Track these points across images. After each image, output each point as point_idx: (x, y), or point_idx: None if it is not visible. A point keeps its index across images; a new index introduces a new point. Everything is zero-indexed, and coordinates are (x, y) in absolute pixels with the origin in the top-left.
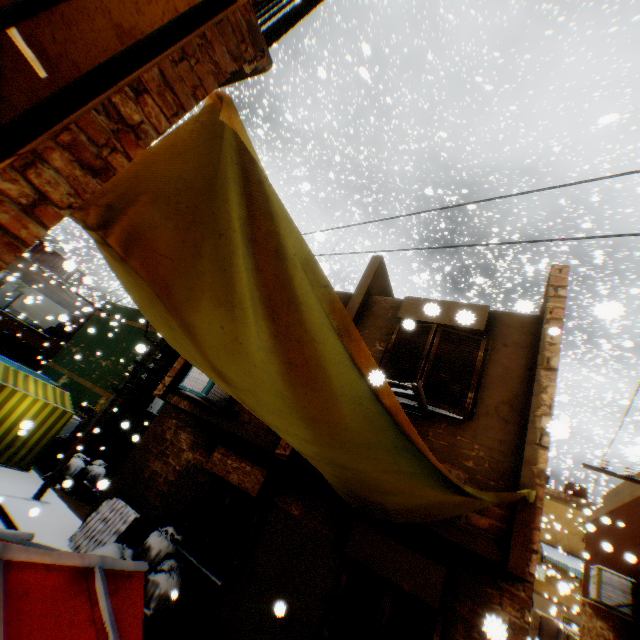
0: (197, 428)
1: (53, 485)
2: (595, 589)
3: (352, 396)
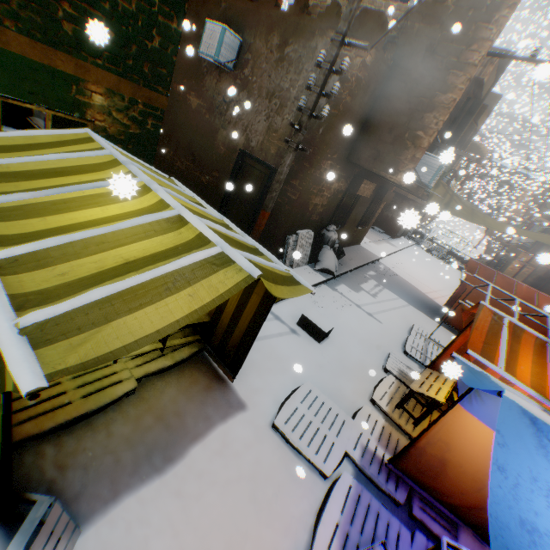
0: (343, 164)
1: None
2: None
3: None
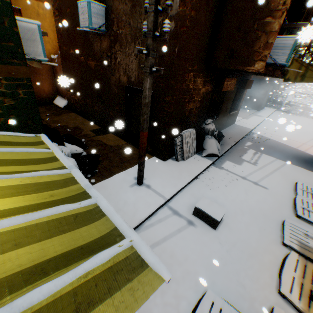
0: (205, 72)
1: None
2: None
3: None
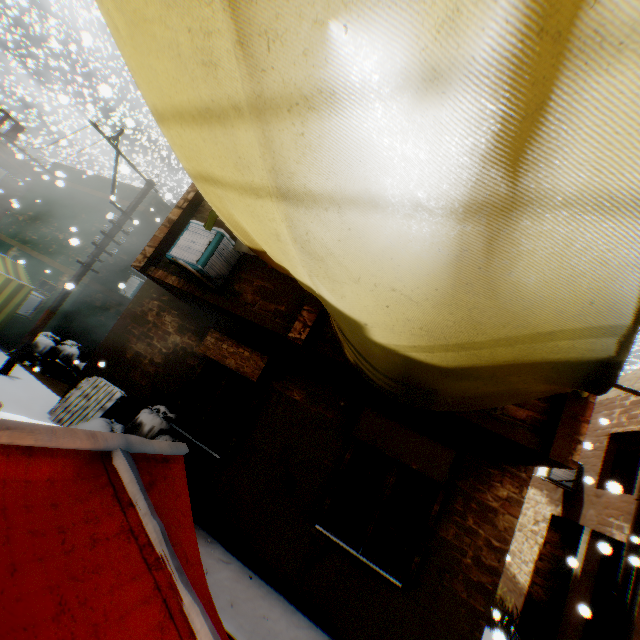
0: (184, 311)
1: (21, 362)
2: (546, 469)
3: (589, 197)
